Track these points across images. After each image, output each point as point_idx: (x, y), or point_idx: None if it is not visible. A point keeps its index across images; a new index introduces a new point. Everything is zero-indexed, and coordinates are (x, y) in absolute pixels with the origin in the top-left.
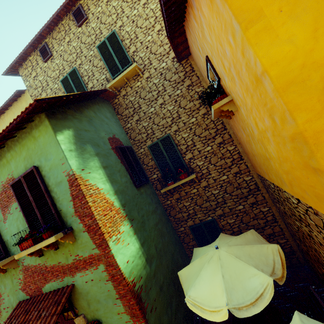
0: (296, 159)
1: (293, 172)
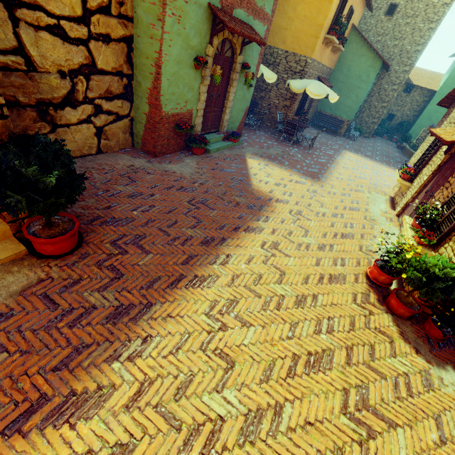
0: (311, 33)
1: (301, 38)
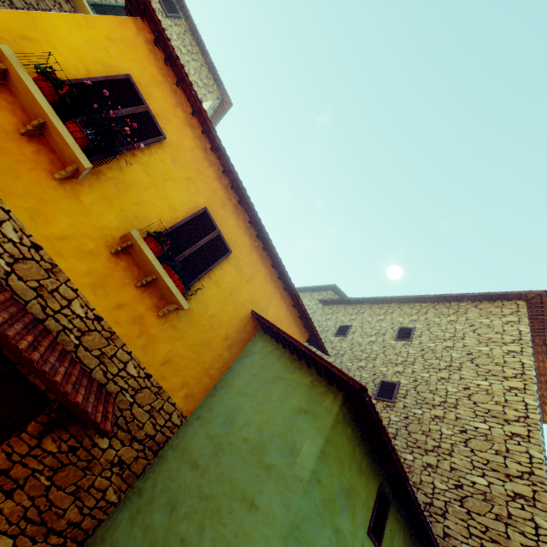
0: None
1: None
